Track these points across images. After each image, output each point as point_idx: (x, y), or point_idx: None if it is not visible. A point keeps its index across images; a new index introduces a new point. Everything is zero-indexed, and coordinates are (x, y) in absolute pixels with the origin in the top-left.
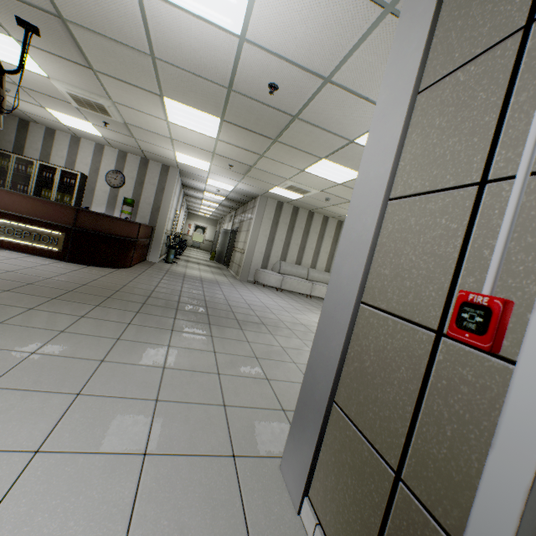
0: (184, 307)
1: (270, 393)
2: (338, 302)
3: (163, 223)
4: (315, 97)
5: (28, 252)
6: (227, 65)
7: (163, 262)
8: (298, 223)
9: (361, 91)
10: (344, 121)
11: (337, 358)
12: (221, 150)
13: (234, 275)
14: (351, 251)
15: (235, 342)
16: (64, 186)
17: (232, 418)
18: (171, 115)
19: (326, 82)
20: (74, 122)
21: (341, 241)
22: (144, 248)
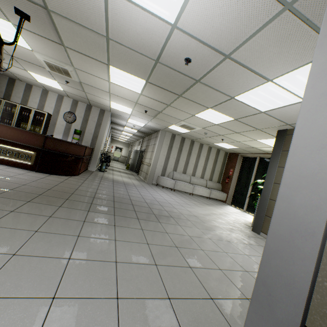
0: (118, 205)
1: (196, 281)
2: (295, 229)
3: (99, 146)
4: (215, 68)
5: (9, 165)
6: (158, 45)
7: (98, 171)
8: (184, 147)
9: (249, 65)
10: (231, 85)
11: (307, 285)
12: (142, 101)
13: (143, 180)
14: (304, 185)
15: (159, 234)
16: (36, 121)
17: (178, 312)
18: (112, 77)
19: (225, 58)
20: (45, 81)
21: (286, 174)
22: (87, 162)
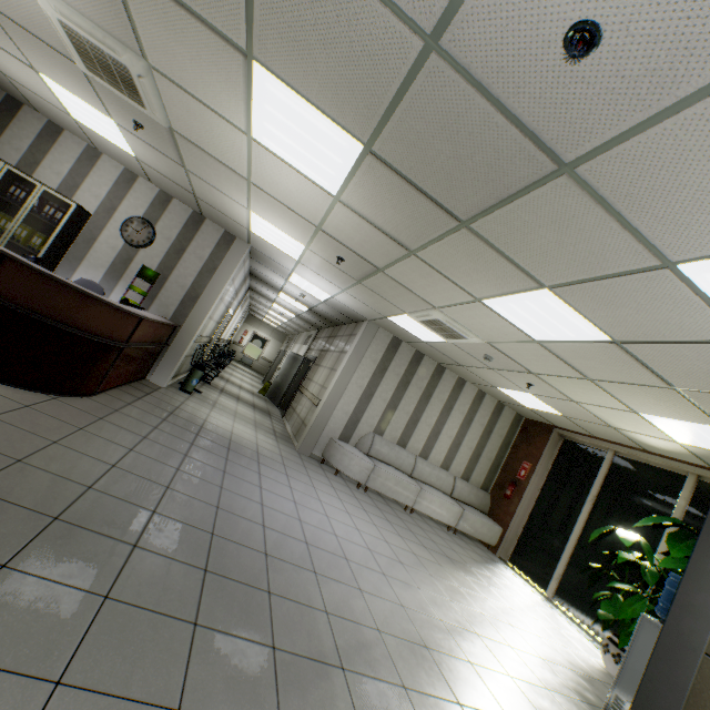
0: (137, 581)
1: None
2: None
3: (197, 323)
4: (699, 100)
5: None
6: None
7: (176, 388)
8: (417, 378)
9: None
10: None
11: None
12: (335, 224)
13: (291, 436)
14: None
15: None
16: (39, 217)
17: None
18: (259, 119)
19: None
20: (88, 115)
21: None
22: (145, 359)
